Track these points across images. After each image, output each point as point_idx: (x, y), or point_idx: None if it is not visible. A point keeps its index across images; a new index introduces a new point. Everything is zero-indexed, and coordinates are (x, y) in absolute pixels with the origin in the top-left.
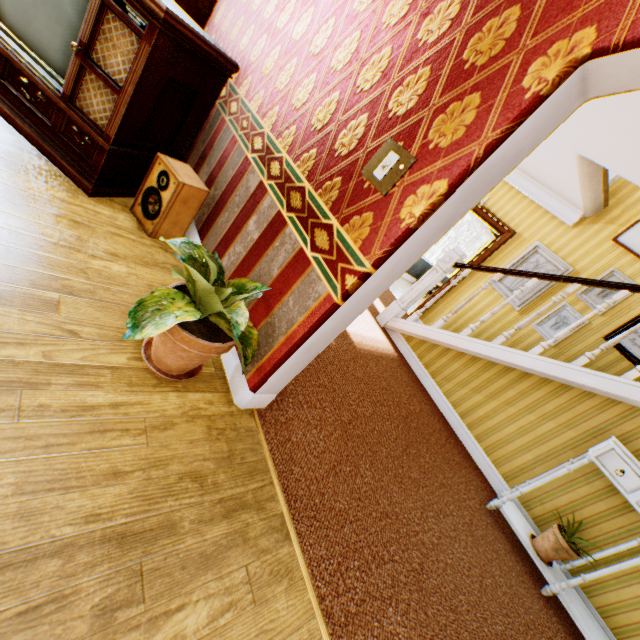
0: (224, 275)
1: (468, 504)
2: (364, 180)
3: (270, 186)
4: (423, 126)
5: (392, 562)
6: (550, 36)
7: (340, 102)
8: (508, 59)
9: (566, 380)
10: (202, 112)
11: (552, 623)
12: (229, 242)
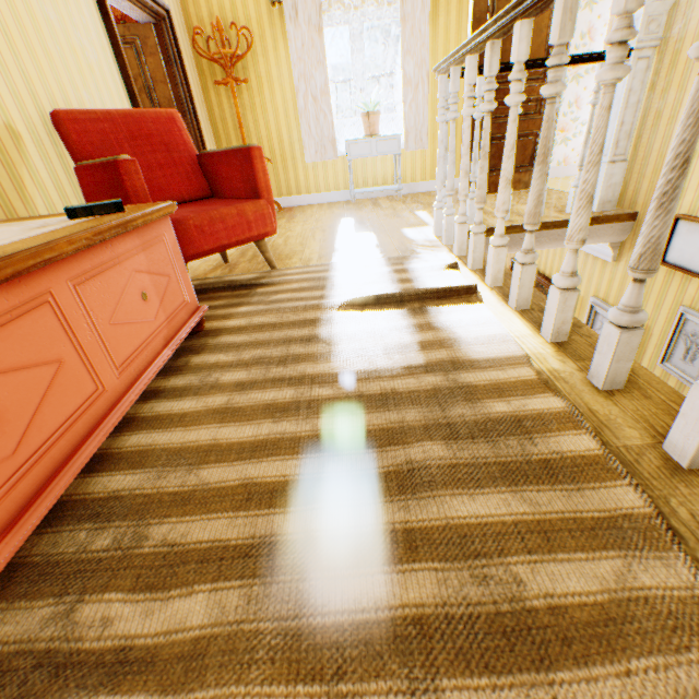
0: None
1: None
2: None
3: None
4: None
5: None
6: None
7: None
8: None
9: None
10: None
11: None
12: None
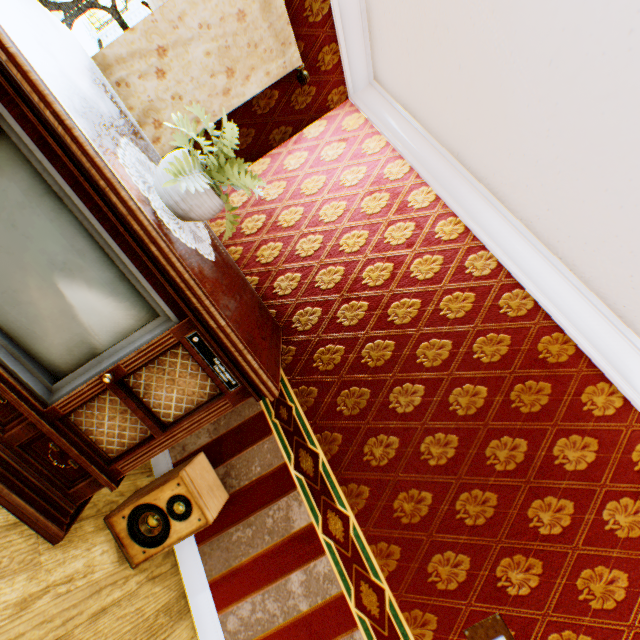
0: None
1: None
2: None
3: (328, 544)
4: (537, 629)
5: None
6: None
7: (433, 508)
8: (619, 625)
9: None
10: None
11: None
12: (253, 581)
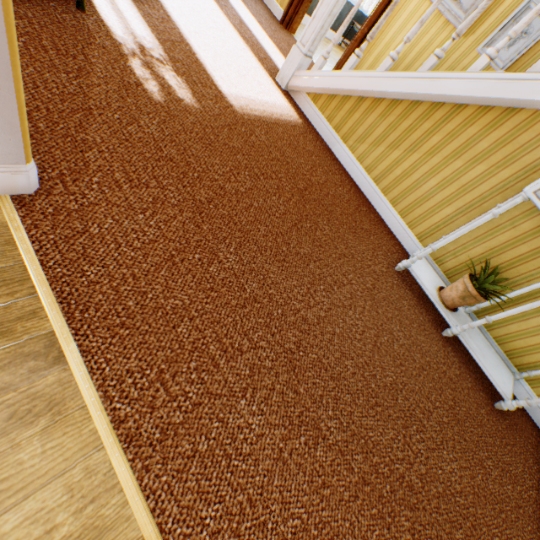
0: None
1: (373, 270)
2: None
3: None
4: None
5: (254, 350)
6: None
7: None
8: None
9: (514, 100)
10: None
11: (448, 359)
12: None
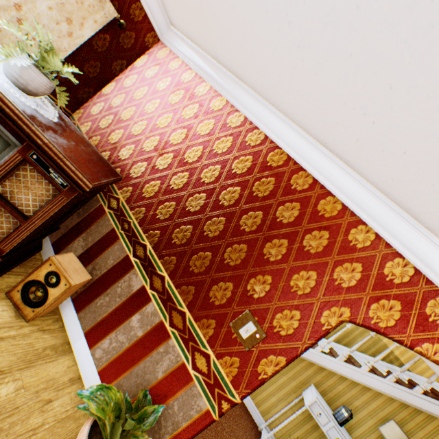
0: (132, 409)
1: None
2: (232, 331)
3: (153, 295)
4: (269, 313)
5: None
6: (331, 300)
7: (212, 261)
8: (313, 300)
9: None
10: (85, 202)
11: None
12: (110, 326)
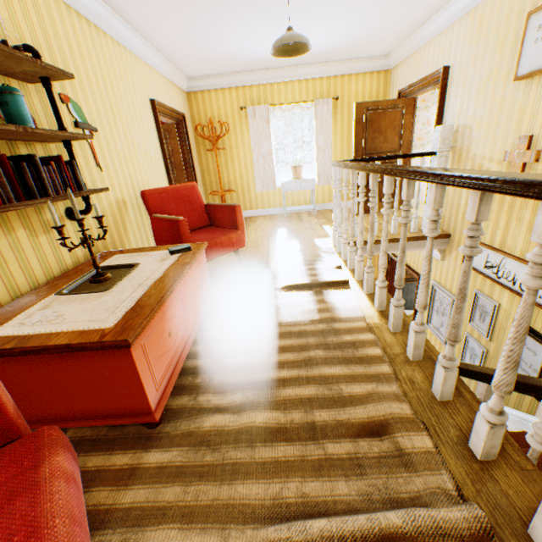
0: None
1: None
2: None
3: None
4: None
5: None
6: None
7: None
8: None
9: None
10: None
11: None
12: None
